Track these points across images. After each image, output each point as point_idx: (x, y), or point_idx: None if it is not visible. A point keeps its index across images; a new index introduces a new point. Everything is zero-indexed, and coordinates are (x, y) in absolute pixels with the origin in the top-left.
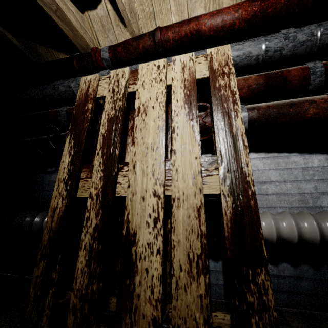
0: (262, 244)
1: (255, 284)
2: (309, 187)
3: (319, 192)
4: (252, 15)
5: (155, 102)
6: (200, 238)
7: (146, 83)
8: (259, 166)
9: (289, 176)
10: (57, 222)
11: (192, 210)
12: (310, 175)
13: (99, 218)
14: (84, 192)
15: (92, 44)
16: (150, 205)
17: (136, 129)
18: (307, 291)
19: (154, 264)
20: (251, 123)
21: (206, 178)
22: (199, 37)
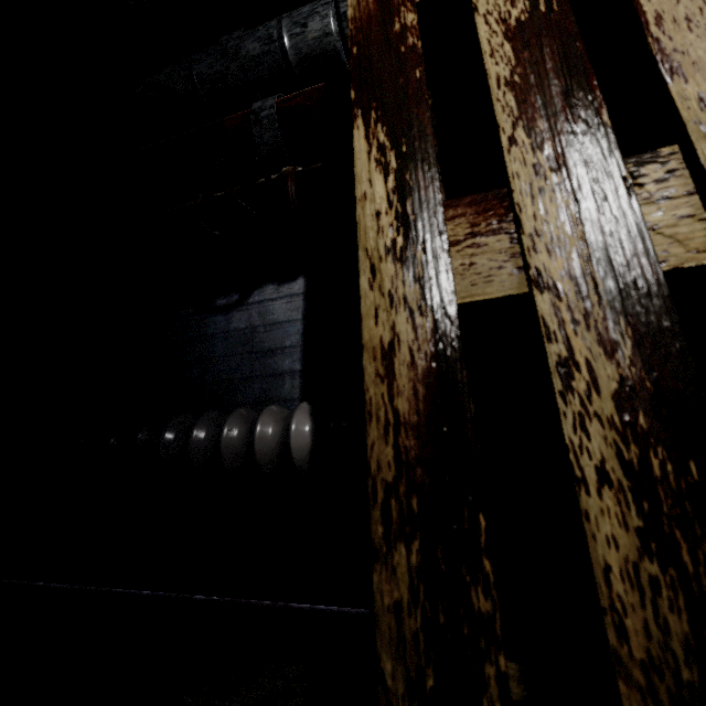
0: None
1: None
2: None
3: None
4: None
5: None
6: None
7: None
8: None
9: None
10: (417, 393)
11: None
12: None
13: (626, 356)
14: (484, 283)
15: None
16: None
17: (662, 27)
18: None
19: None
20: None
21: None
22: None
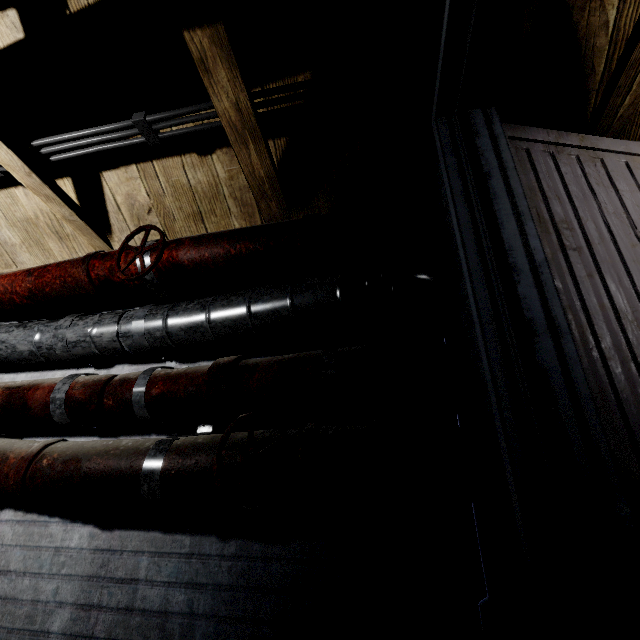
0: None
1: None
2: (49, 588)
3: (57, 602)
4: (30, 292)
5: None
6: None
7: None
8: (6, 537)
9: (34, 563)
10: None
11: None
12: (60, 563)
13: None
14: None
15: None
16: None
17: None
18: None
19: None
20: None
21: None
22: None
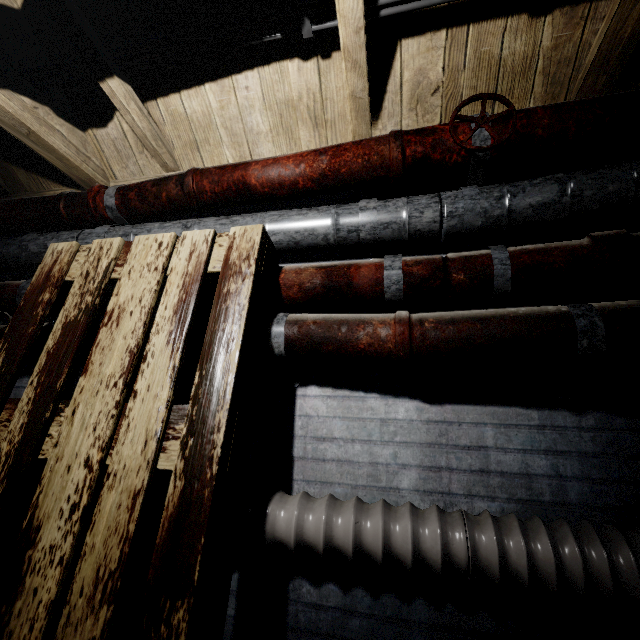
0: (197, 562)
1: (168, 626)
2: (386, 453)
3: (399, 464)
4: (320, 173)
5: (136, 304)
6: (123, 543)
7: (136, 270)
8: (320, 410)
9: (361, 432)
10: None
11: (127, 496)
12: (391, 432)
13: None
14: None
15: (101, 176)
16: (75, 480)
17: (96, 348)
18: (356, 637)
19: (48, 581)
20: (289, 346)
21: (168, 443)
22: (249, 193)
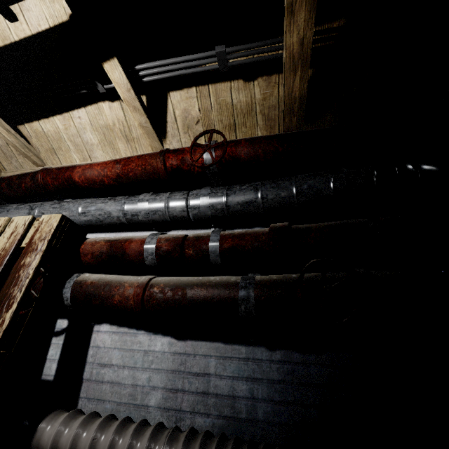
0: None
1: None
2: (144, 377)
3: (151, 386)
4: (117, 175)
5: None
6: None
7: None
8: (106, 342)
9: (130, 360)
10: None
11: None
12: (149, 361)
13: None
14: None
15: None
16: None
17: None
18: None
19: None
20: (74, 299)
21: None
22: (76, 186)
